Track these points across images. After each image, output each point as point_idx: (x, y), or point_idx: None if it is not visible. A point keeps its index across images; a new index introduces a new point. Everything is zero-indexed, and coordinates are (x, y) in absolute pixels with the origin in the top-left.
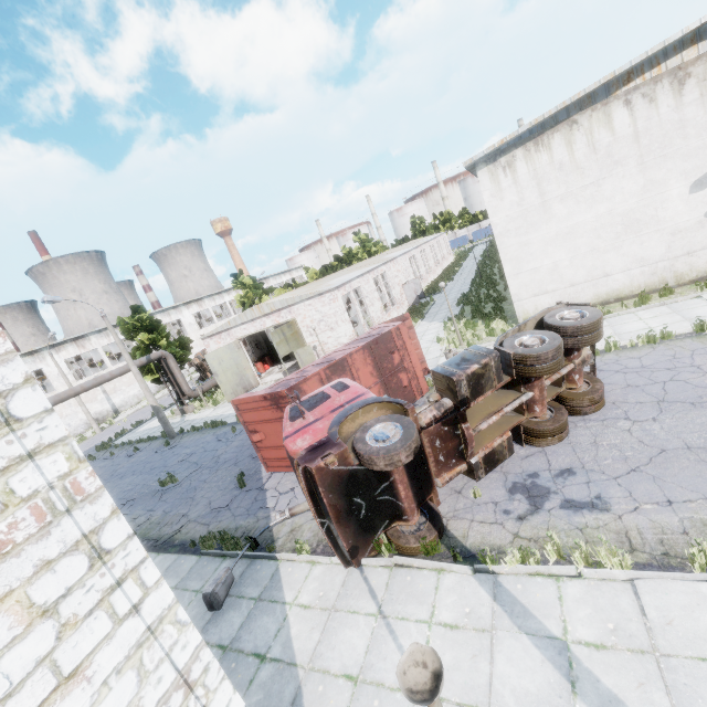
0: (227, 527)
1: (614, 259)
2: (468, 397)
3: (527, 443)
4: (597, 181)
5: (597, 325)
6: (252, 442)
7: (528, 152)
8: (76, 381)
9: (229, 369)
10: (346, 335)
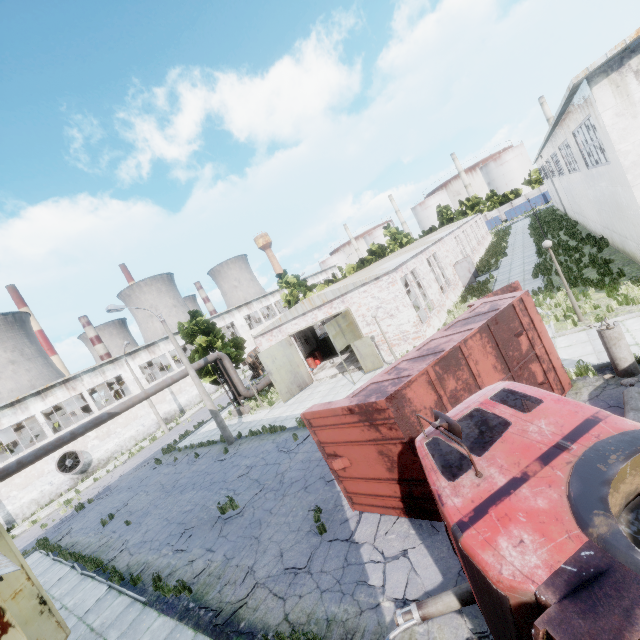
0: (312, 613)
1: None
2: None
3: None
4: None
5: None
6: (331, 469)
7: None
8: (148, 384)
9: (282, 367)
10: (409, 321)
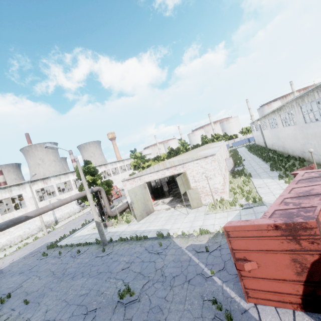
0: None
1: None
2: None
3: None
4: None
5: None
6: (237, 269)
7: None
8: (39, 202)
9: (139, 200)
10: (220, 182)
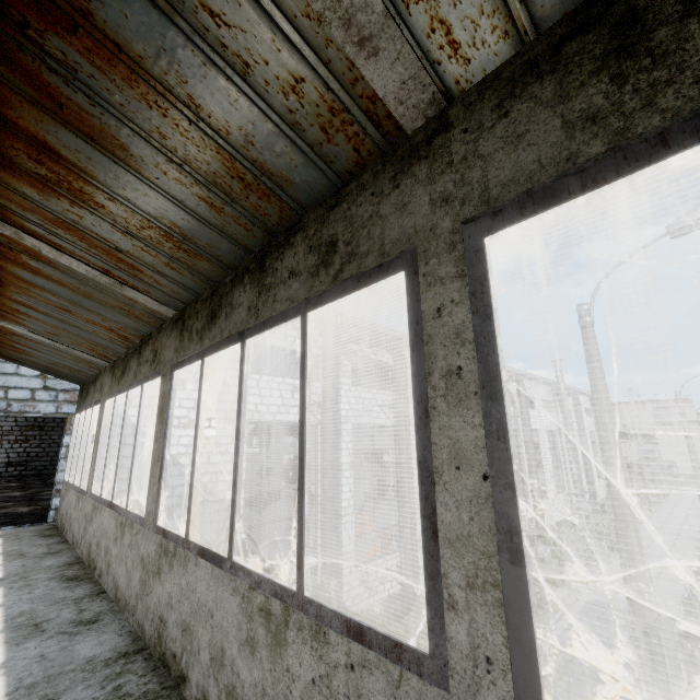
0: None
1: None
2: (645, 465)
3: (657, 482)
4: (694, 441)
5: (674, 464)
6: None
7: (673, 428)
8: None
9: None
10: None
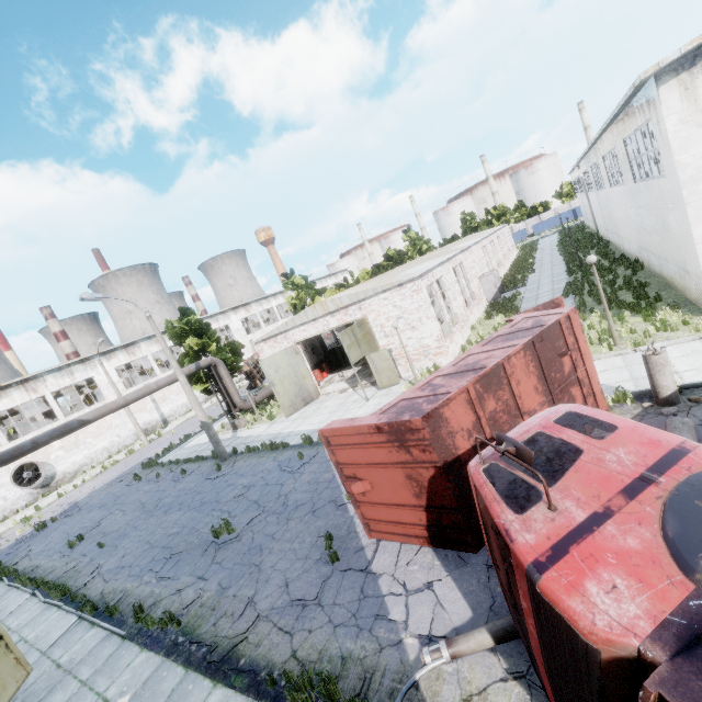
0: (324, 650)
1: None
2: None
3: None
4: None
5: None
6: (348, 493)
7: None
8: (126, 390)
9: (286, 378)
10: (432, 335)
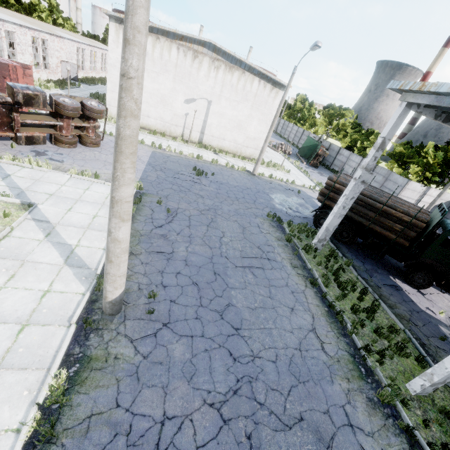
0: None
1: (153, 111)
2: (22, 103)
3: (55, 144)
4: (158, 73)
5: (99, 112)
6: None
7: None
8: None
9: None
10: None
